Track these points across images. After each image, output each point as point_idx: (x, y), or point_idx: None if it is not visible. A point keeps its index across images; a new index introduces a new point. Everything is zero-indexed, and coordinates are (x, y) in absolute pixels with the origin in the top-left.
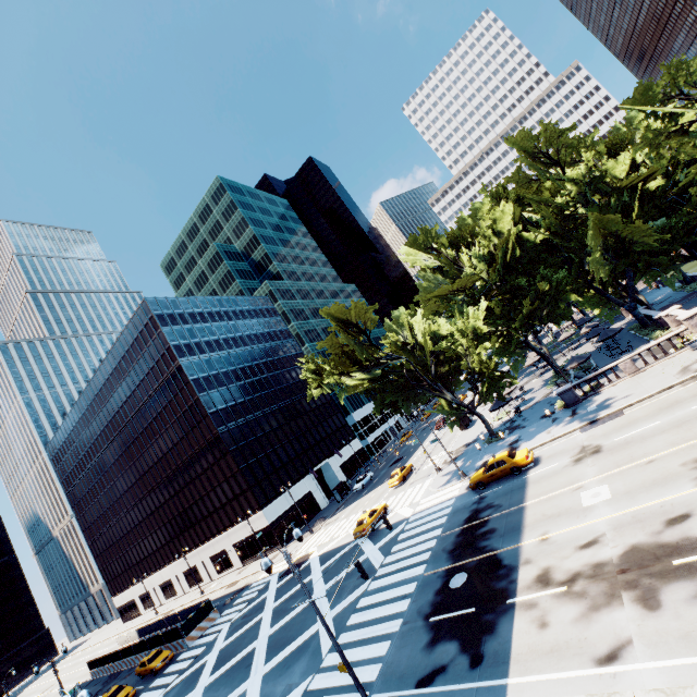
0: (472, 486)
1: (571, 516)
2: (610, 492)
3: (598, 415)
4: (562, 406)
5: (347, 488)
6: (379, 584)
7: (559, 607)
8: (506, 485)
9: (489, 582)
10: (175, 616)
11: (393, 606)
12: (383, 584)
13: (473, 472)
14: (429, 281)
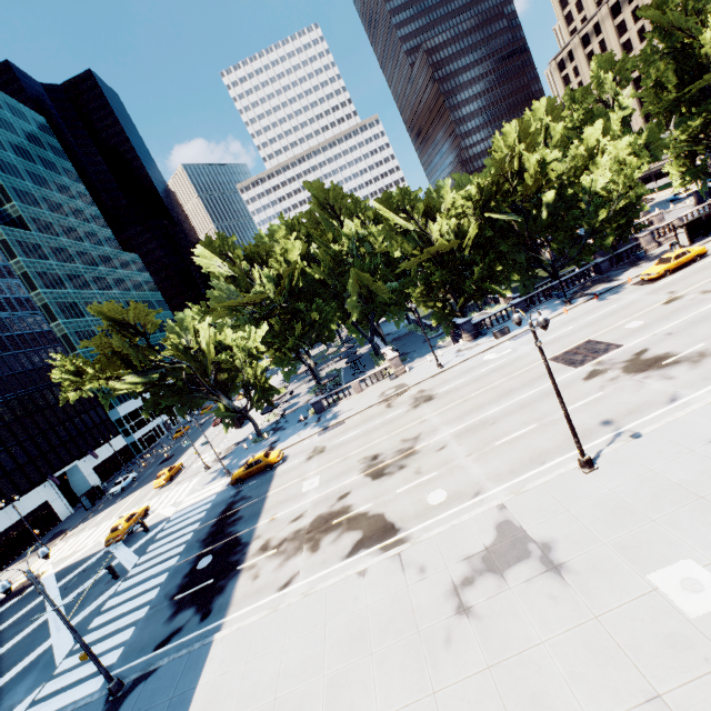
0: (232, 482)
1: (293, 500)
2: (319, 481)
3: (331, 423)
4: (314, 413)
5: (102, 492)
6: (130, 583)
7: (269, 563)
8: (260, 479)
9: (228, 557)
10: None
11: (143, 597)
12: (135, 582)
13: (237, 469)
14: (221, 290)
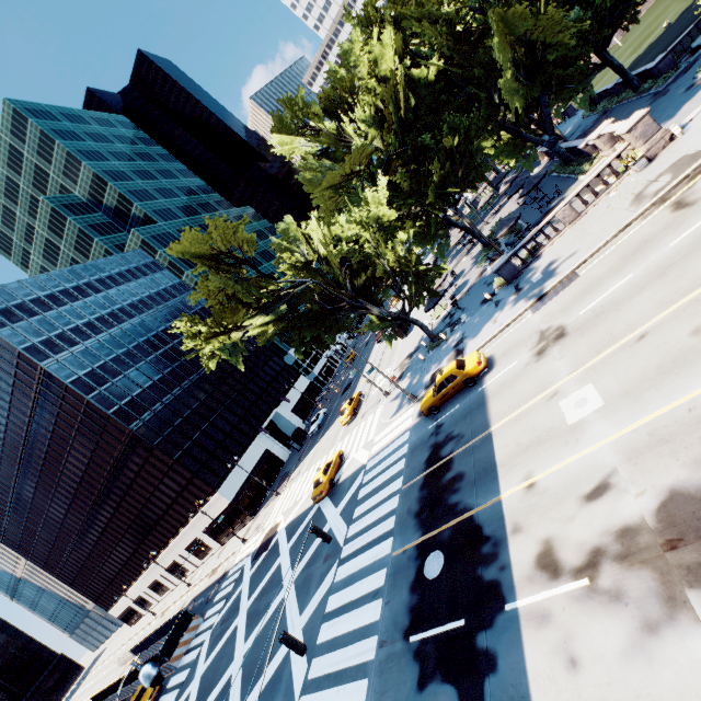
0: (424, 413)
1: (556, 443)
2: (600, 396)
3: (548, 285)
4: (501, 284)
5: (304, 433)
6: (346, 572)
7: (587, 623)
8: (463, 403)
9: (473, 568)
10: (160, 631)
11: (364, 611)
12: (350, 572)
13: (422, 390)
14: (313, 170)
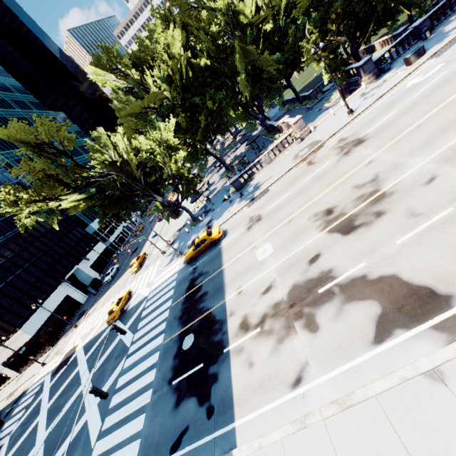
0: (187, 262)
1: (253, 271)
2: (272, 247)
3: (255, 194)
4: (234, 191)
5: (100, 282)
6: (132, 361)
7: (258, 346)
8: (209, 255)
9: (209, 337)
10: None
11: (144, 378)
12: (135, 360)
13: (186, 249)
14: (122, 101)
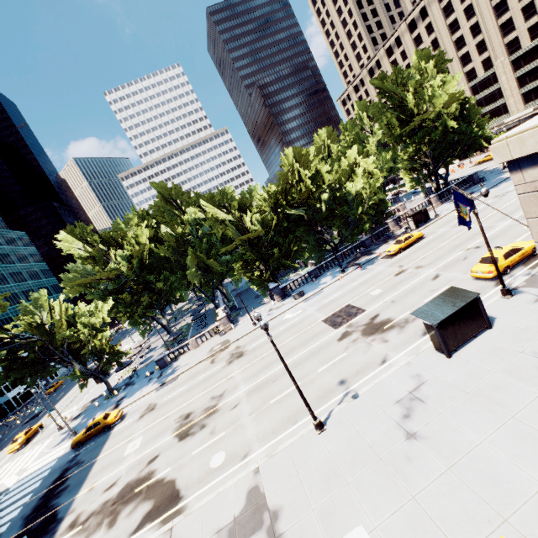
0: (72, 446)
1: (114, 465)
2: (141, 443)
3: (168, 378)
4: (159, 368)
5: None
6: None
7: None
8: (97, 441)
9: None
10: None
11: None
12: None
13: (84, 429)
14: (77, 270)
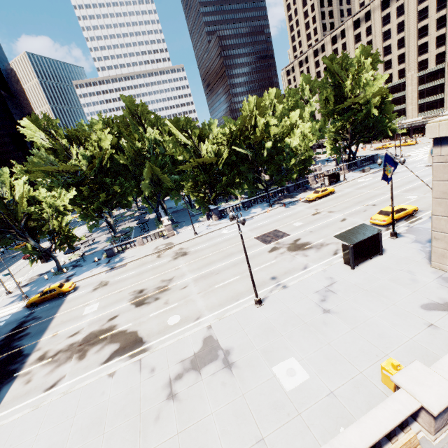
0: (27, 305)
1: (75, 321)
2: (98, 307)
3: (117, 265)
4: (106, 256)
5: None
6: None
7: (42, 370)
8: (52, 304)
9: (8, 367)
10: None
11: None
12: None
13: (35, 295)
14: (40, 157)
